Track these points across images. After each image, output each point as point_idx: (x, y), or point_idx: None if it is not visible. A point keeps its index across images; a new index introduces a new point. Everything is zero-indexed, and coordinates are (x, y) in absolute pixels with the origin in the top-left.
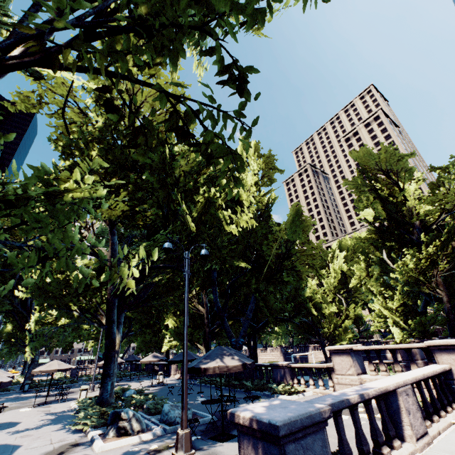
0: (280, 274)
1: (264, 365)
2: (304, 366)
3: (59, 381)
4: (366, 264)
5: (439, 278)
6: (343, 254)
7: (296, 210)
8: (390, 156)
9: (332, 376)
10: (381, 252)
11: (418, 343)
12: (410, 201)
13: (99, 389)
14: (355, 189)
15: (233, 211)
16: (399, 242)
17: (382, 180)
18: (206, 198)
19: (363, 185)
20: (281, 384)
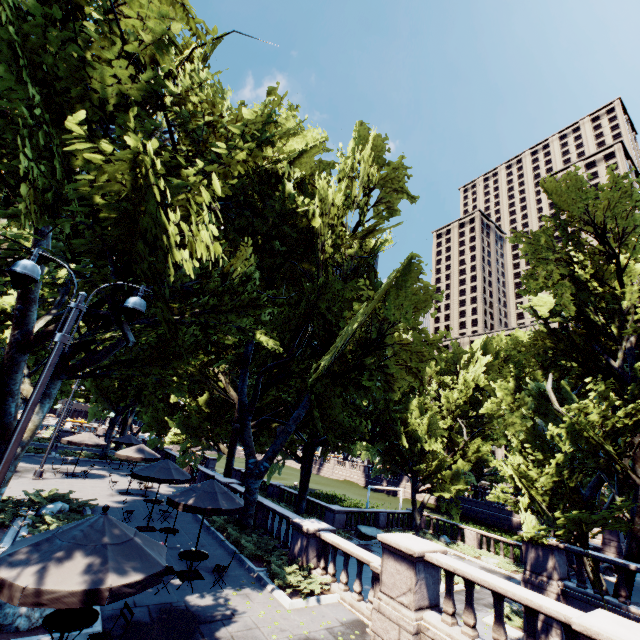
0: (360, 372)
1: (286, 516)
2: (339, 547)
3: (35, 443)
4: (517, 385)
5: (639, 450)
6: (485, 359)
7: (408, 267)
8: (620, 199)
9: (374, 589)
10: (545, 377)
11: (558, 606)
12: (631, 295)
13: (52, 477)
14: (532, 251)
15: (311, 250)
16: (585, 366)
17: (588, 244)
18: (136, 173)
19: (549, 247)
20: (291, 566)
